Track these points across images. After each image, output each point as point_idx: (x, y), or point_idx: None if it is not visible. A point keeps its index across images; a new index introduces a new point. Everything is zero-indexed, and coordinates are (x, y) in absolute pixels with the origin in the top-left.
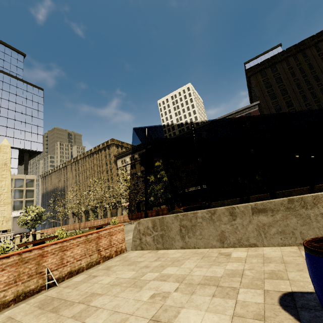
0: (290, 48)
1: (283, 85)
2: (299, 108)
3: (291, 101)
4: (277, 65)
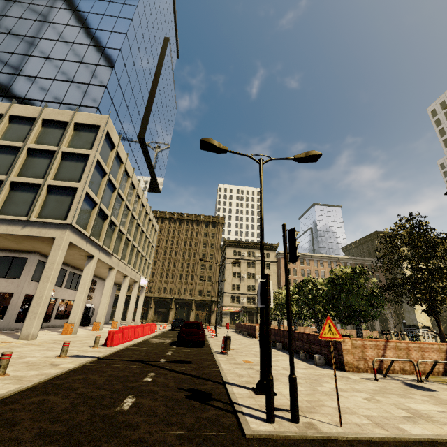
0: None
1: None
2: None
3: None
4: None
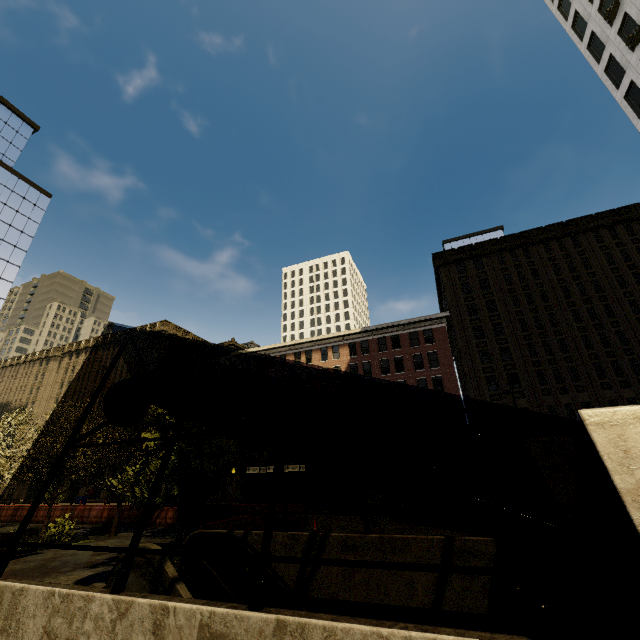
0: (506, 238)
1: (492, 293)
2: (514, 341)
3: (502, 324)
4: (485, 259)
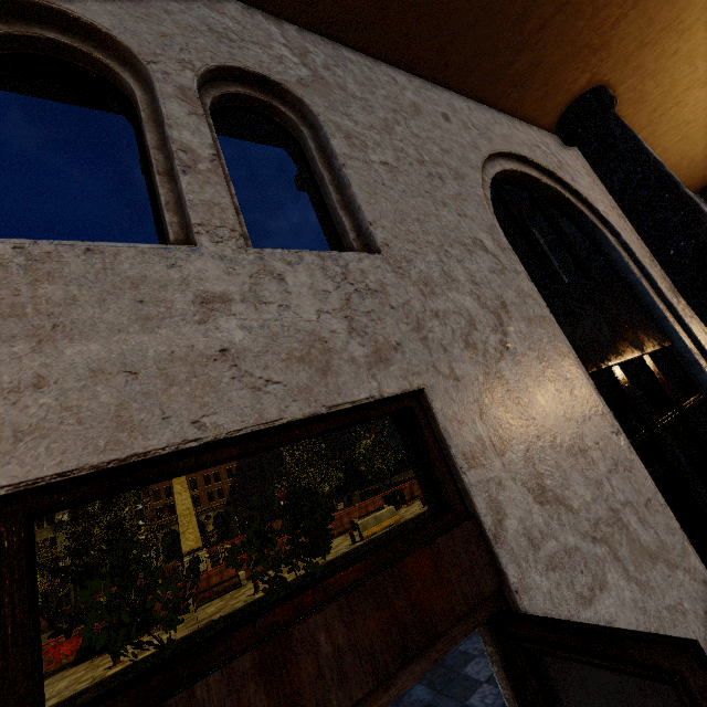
0: None
1: None
2: None
3: None
4: None
